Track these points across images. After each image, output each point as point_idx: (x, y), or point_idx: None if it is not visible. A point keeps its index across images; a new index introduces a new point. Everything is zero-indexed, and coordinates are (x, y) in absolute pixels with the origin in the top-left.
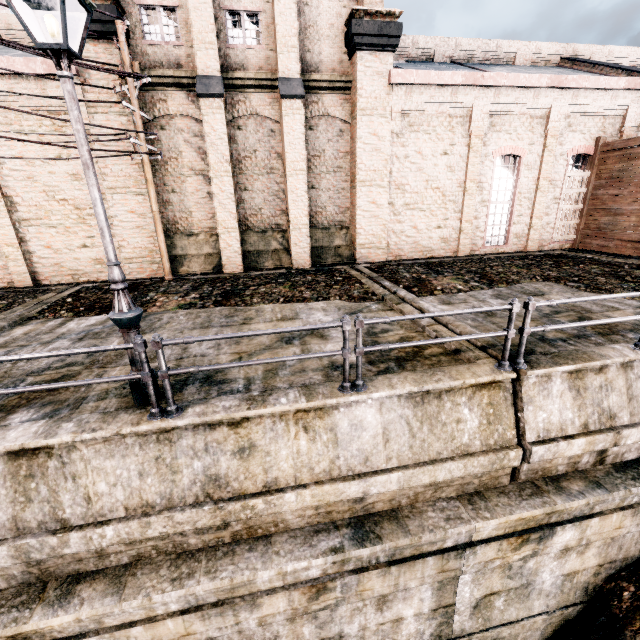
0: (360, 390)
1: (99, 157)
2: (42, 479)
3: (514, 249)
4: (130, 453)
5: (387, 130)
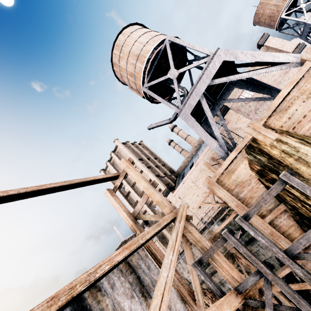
0: None
1: None
2: None
3: None
4: None
5: (180, 202)
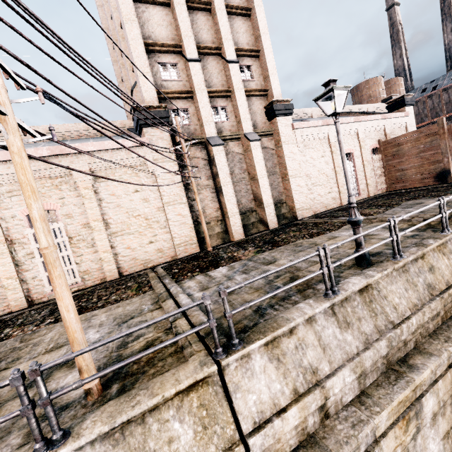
0: (451, 231)
1: (177, 183)
2: (375, 302)
3: (364, 197)
4: (397, 280)
5: (296, 149)
